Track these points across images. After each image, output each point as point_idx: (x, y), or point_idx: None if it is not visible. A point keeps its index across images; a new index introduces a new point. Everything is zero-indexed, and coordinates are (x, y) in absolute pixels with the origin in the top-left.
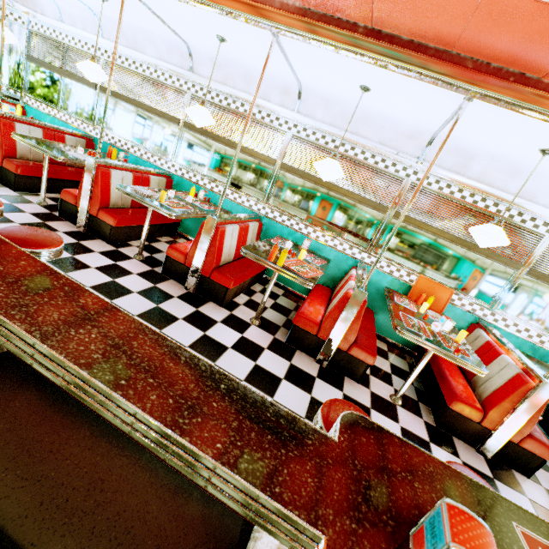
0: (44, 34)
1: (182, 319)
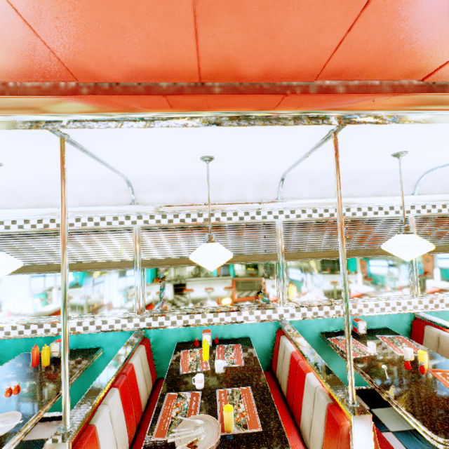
0: None
1: None
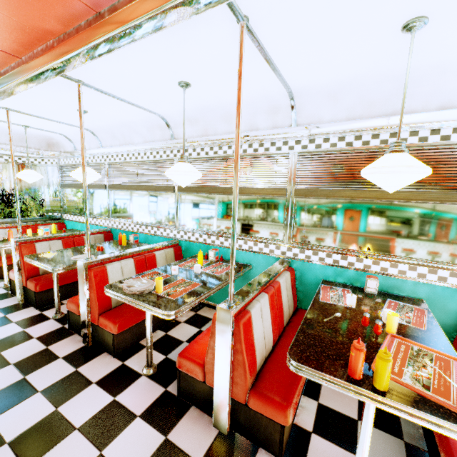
0: (68, 164)
1: None
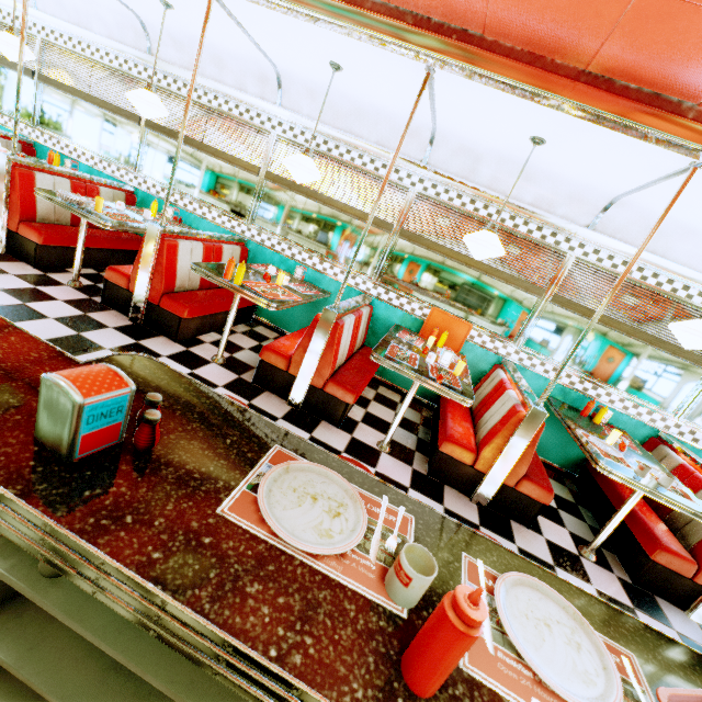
0: None
1: (109, 349)
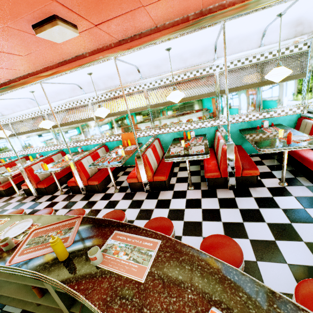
0: None
1: (26, 209)
